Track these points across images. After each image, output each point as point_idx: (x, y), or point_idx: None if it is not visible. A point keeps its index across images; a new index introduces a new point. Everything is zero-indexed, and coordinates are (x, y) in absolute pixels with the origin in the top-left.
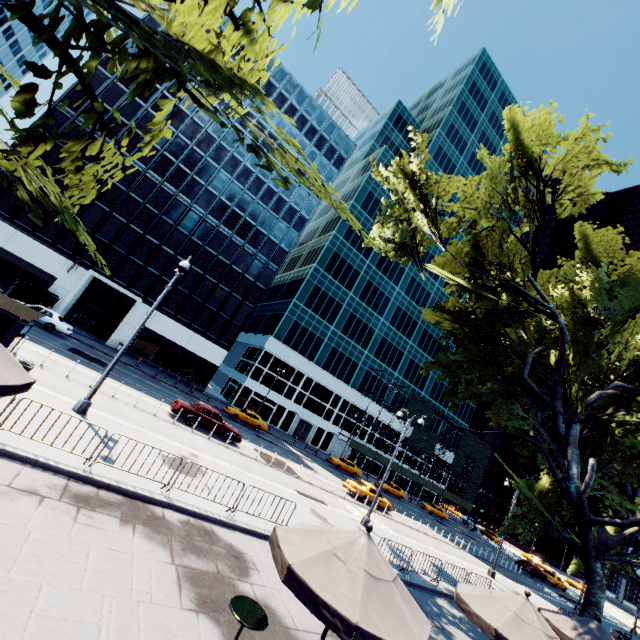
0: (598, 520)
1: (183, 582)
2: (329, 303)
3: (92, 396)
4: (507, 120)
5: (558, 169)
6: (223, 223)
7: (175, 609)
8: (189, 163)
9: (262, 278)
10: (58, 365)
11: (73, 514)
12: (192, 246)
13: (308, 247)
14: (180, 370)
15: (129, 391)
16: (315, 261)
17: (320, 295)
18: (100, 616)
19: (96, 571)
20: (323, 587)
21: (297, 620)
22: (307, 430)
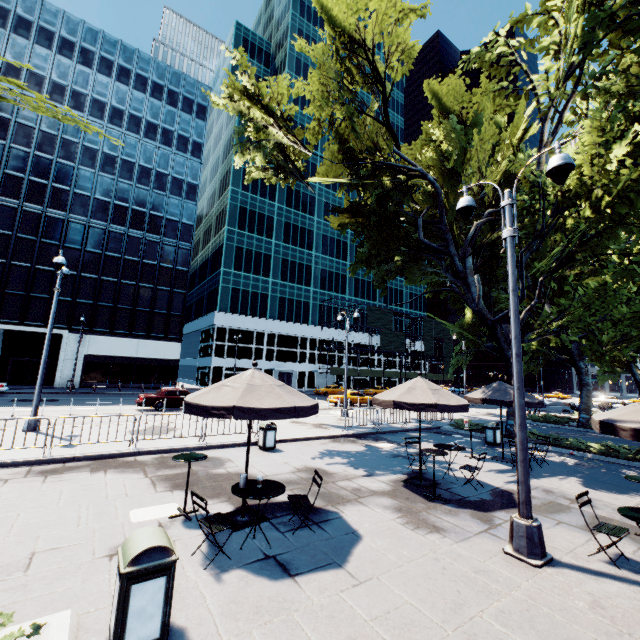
0: (496, 319)
1: (157, 482)
2: (257, 258)
3: (36, 413)
4: (315, 1)
5: (376, 35)
6: (111, 222)
7: (150, 494)
8: (40, 173)
9: (180, 261)
10: (0, 413)
11: (41, 480)
12: (91, 258)
13: (214, 213)
14: (143, 379)
15: (89, 408)
16: (225, 224)
17: (245, 254)
18: (79, 512)
19: (71, 497)
20: (212, 401)
21: (268, 472)
22: (289, 379)
